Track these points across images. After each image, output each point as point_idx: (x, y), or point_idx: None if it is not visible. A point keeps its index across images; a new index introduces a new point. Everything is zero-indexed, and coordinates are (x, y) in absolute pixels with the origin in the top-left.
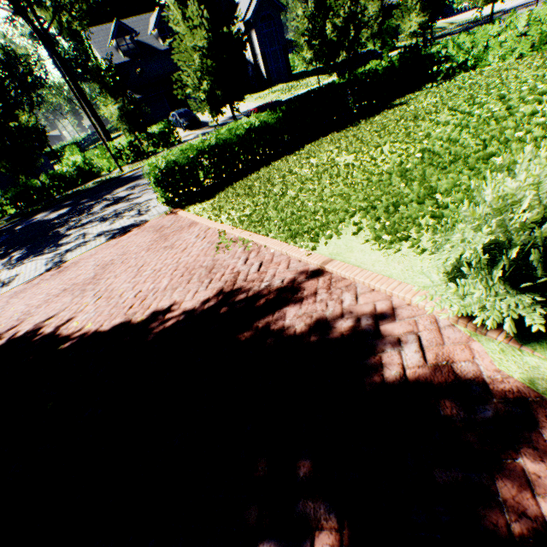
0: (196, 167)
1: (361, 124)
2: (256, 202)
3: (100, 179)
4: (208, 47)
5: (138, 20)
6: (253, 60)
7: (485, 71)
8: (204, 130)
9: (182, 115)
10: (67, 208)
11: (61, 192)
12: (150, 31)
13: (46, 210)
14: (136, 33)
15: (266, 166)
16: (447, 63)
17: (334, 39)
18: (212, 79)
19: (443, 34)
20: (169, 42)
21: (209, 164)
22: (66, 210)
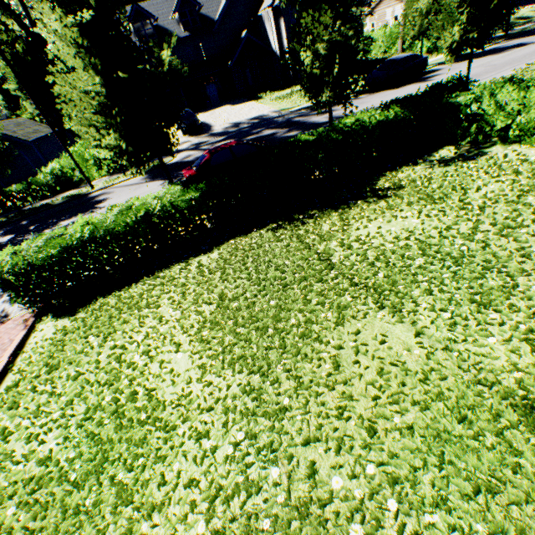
0: (63, 265)
1: (308, 221)
2: (19, 424)
3: (75, 190)
4: (109, 91)
5: (163, 1)
6: (279, 52)
7: (529, 163)
8: (201, 138)
9: (183, 118)
10: (14, 233)
11: (37, 200)
12: (172, 15)
13: (5, 227)
14: (154, 18)
15: (163, 267)
16: (478, 124)
17: (316, 71)
18: (116, 133)
19: (523, 30)
20: (191, 28)
21: (83, 261)
22: (9, 238)
